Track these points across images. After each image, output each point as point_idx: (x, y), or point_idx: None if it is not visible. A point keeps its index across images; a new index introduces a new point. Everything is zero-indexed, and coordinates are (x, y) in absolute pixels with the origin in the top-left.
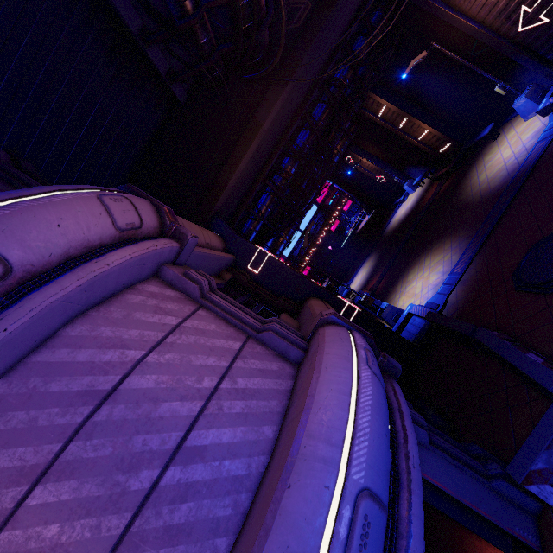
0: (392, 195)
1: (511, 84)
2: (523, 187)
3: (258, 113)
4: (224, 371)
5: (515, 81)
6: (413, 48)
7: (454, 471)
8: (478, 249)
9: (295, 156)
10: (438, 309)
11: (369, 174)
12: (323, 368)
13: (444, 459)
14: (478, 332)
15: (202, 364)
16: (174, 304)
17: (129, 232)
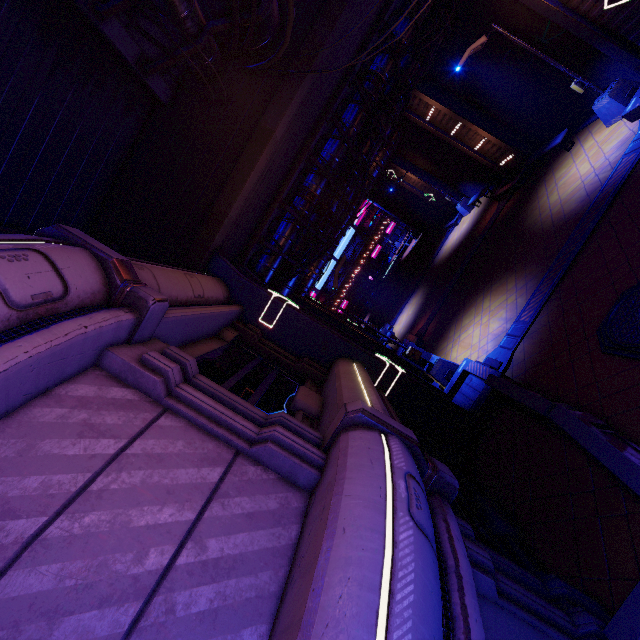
0: (443, 216)
1: (590, 79)
2: (607, 212)
3: (267, 117)
4: (186, 529)
5: (595, 76)
6: (469, 33)
7: (532, 636)
8: (550, 292)
9: (321, 173)
10: (501, 368)
11: (415, 191)
12: (339, 529)
13: (518, 618)
14: (556, 412)
15: (150, 523)
16: (117, 414)
17: (39, 307)
